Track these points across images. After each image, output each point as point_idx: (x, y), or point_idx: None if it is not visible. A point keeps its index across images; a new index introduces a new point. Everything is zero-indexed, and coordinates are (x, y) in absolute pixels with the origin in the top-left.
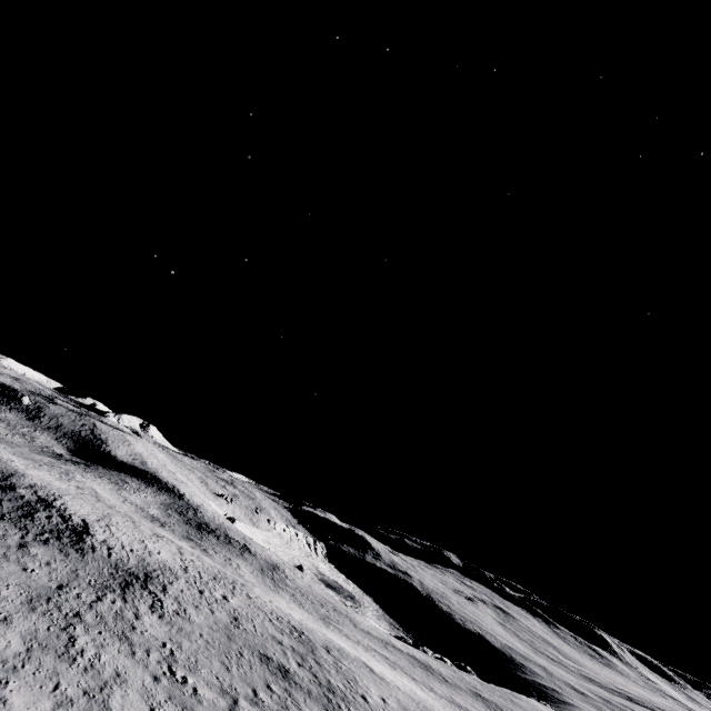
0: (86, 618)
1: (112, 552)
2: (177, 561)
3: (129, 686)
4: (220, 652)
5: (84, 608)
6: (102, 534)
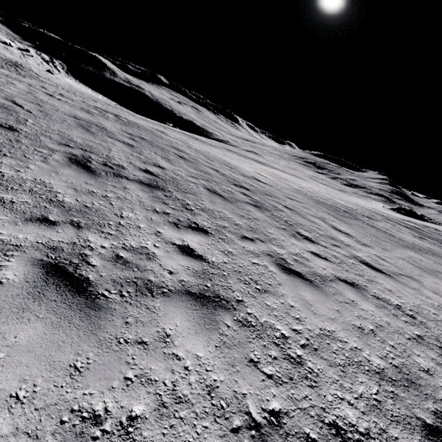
0: None
1: None
2: None
3: None
4: None
5: None
6: None
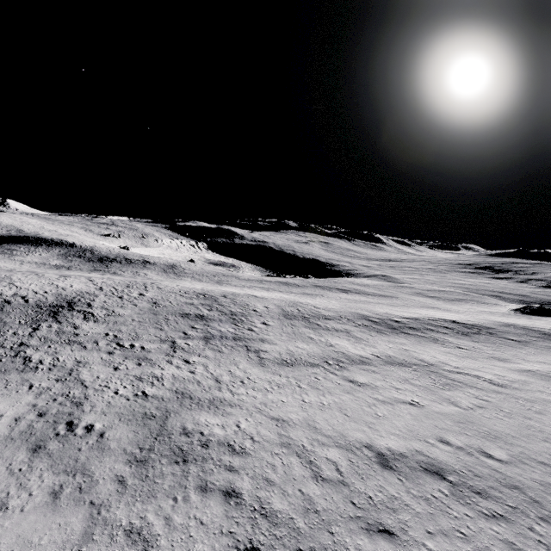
0: (31, 344)
1: (28, 299)
2: (90, 287)
3: (91, 364)
4: (152, 323)
5: (26, 339)
6: (10, 291)
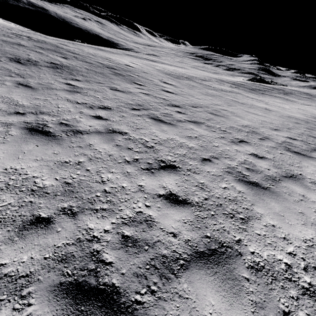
0: None
1: None
2: None
3: None
4: None
5: None
6: None
